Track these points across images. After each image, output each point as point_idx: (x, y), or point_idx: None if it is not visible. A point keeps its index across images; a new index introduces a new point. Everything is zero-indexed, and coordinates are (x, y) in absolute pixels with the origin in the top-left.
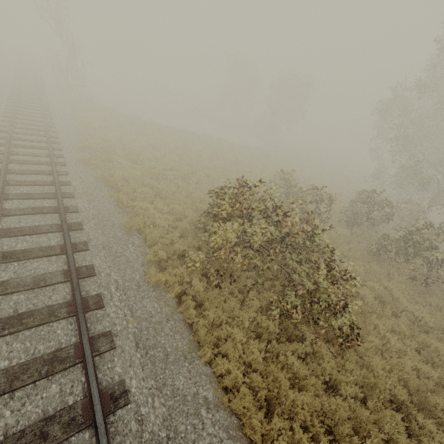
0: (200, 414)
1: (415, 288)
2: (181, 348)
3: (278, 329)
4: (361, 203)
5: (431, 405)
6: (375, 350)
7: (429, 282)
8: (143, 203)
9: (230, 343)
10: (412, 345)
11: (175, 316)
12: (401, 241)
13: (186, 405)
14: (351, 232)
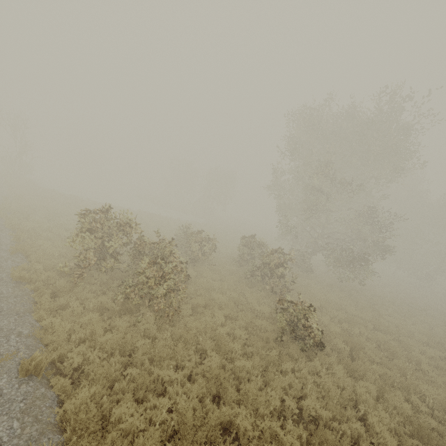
0: (9, 337)
1: (272, 298)
2: (17, 310)
3: (118, 307)
4: (244, 245)
5: (223, 345)
6: (206, 326)
7: (283, 293)
8: (40, 240)
9: (67, 311)
10: (241, 324)
11: (26, 296)
12: (263, 265)
13: (0, 332)
14: (240, 270)
